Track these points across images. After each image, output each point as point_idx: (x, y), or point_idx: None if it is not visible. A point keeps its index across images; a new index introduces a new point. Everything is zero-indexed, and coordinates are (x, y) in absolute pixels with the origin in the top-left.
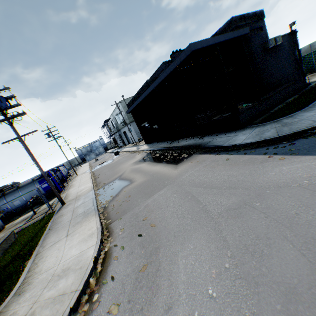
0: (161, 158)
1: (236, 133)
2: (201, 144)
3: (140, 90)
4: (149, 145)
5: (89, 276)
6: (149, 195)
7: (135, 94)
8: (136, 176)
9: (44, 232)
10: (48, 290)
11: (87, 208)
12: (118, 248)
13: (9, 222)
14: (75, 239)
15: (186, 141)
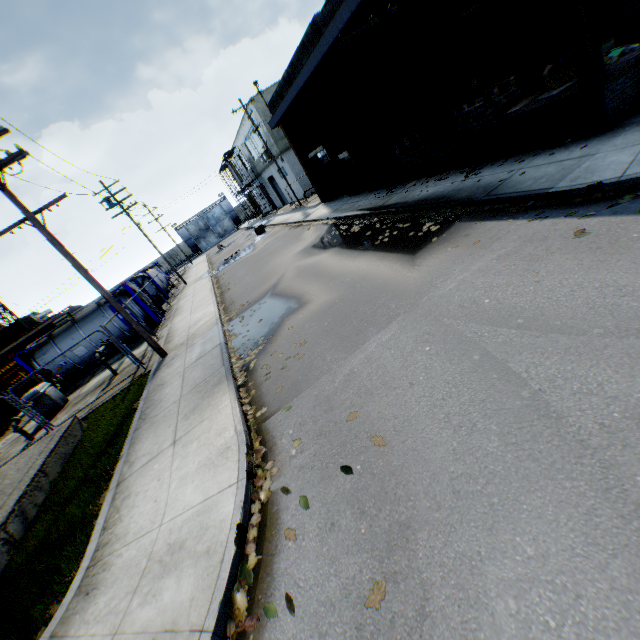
0: (366, 237)
1: (588, 146)
2: (476, 193)
3: (299, 53)
4: (332, 206)
5: (230, 583)
6: (353, 343)
7: (286, 70)
8: (310, 288)
9: (132, 423)
10: (141, 602)
11: (211, 371)
12: (294, 500)
13: (75, 390)
14: (190, 457)
15: (428, 188)
